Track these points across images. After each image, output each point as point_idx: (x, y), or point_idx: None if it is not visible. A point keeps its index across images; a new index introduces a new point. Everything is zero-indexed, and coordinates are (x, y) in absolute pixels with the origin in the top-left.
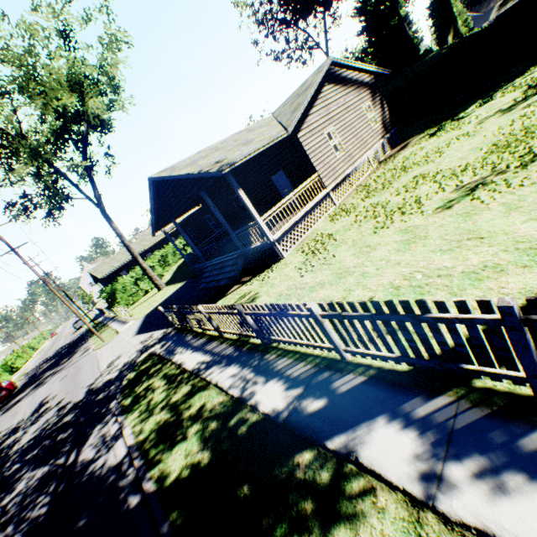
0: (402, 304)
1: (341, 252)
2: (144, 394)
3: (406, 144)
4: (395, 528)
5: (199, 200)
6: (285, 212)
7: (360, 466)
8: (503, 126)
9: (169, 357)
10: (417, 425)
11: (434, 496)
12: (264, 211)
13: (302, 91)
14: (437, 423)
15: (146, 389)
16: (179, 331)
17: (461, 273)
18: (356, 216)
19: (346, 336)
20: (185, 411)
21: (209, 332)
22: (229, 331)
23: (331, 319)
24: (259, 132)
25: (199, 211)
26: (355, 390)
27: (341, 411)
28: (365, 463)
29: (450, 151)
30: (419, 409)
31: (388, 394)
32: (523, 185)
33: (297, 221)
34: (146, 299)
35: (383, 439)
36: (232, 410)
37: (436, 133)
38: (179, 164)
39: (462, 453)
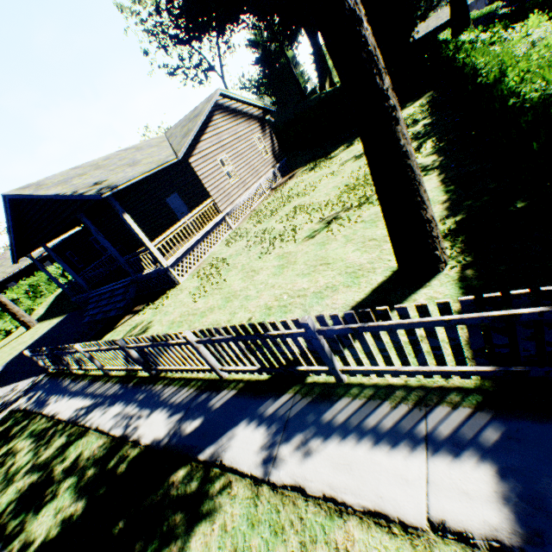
0: (251, 327)
1: (231, 276)
2: (2, 462)
3: (293, 175)
4: (242, 506)
5: (78, 221)
6: (183, 235)
7: (223, 467)
8: (354, 170)
9: (38, 410)
10: (267, 422)
11: (270, 472)
12: (161, 233)
13: (193, 117)
14: (280, 416)
15: (4, 455)
16: (53, 376)
17: (312, 293)
18: (247, 241)
19: (227, 356)
20: (58, 467)
21: (92, 372)
22: (115, 367)
23: (205, 344)
24: (148, 153)
25: (81, 231)
26: (227, 404)
27: (214, 425)
28: (227, 463)
29: (321, 186)
30: (270, 408)
31: (251, 401)
32: (357, 222)
33: (193, 246)
34: (8, 341)
35: (243, 439)
36: (113, 451)
37: (314, 168)
38: (47, 181)
39: (291, 434)
